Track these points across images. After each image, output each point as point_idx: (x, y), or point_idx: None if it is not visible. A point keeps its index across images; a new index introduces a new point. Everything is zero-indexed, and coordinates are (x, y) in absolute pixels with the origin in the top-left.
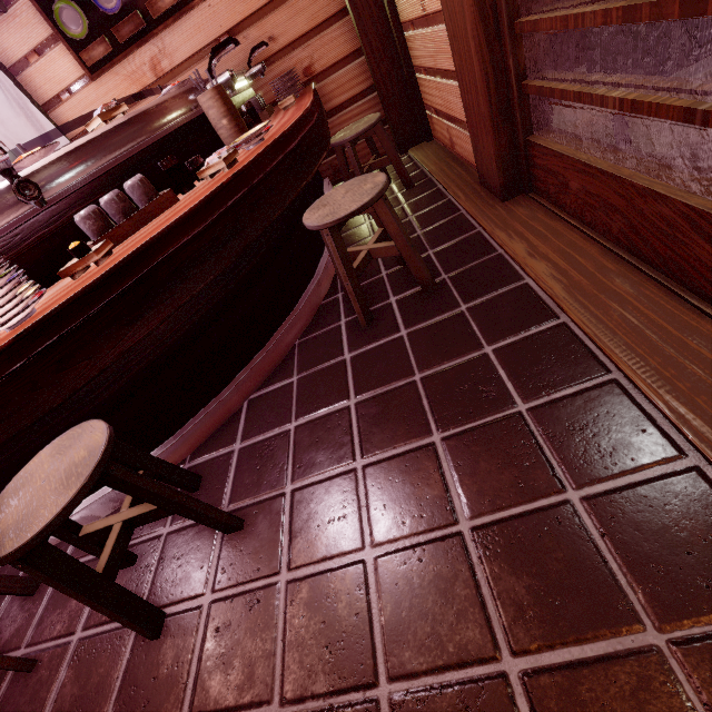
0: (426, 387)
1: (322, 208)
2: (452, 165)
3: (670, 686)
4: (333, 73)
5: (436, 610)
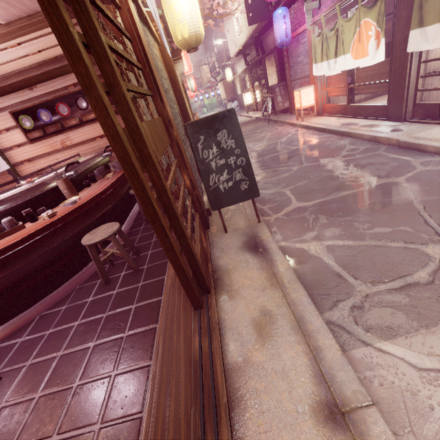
0: (105, 320)
1: (92, 235)
2: None
3: None
4: None
5: (45, 418)
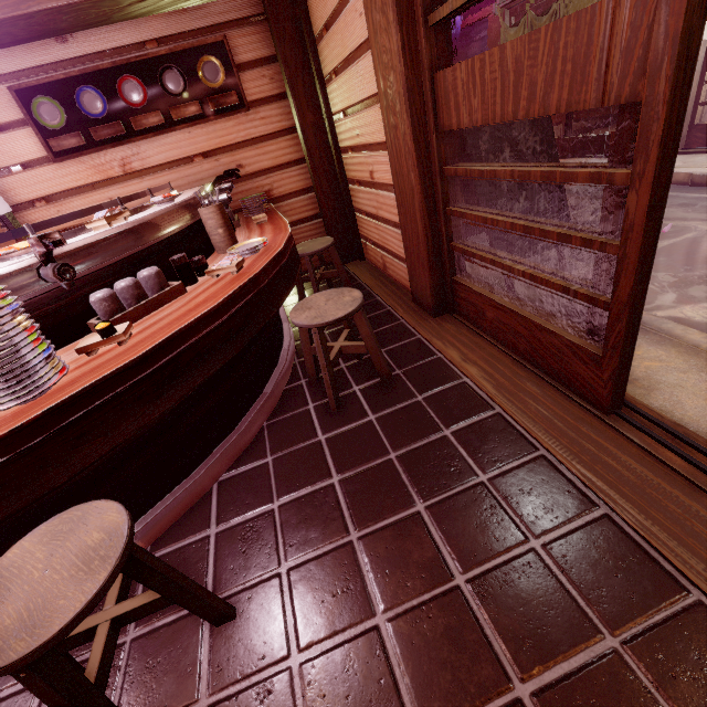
0: (402, 464)
1: (307, 310)
2: (386, 283)
3: (629, 675)
4: (288, 199)
5: (453, 658)
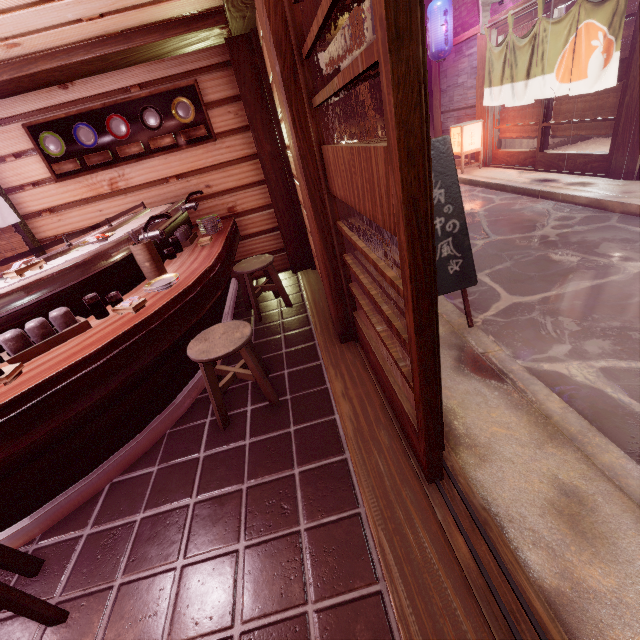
0: (248, 497)
1: (203, 342)
2: (321, 297)
3: None
4: (250, 214)
5: None
